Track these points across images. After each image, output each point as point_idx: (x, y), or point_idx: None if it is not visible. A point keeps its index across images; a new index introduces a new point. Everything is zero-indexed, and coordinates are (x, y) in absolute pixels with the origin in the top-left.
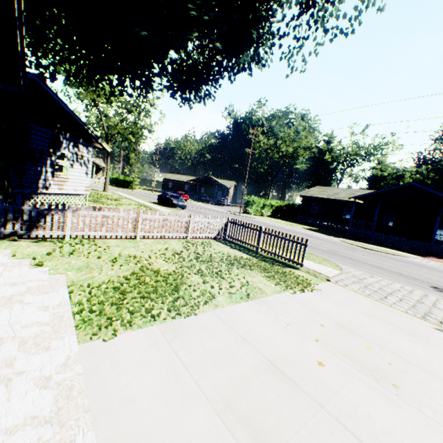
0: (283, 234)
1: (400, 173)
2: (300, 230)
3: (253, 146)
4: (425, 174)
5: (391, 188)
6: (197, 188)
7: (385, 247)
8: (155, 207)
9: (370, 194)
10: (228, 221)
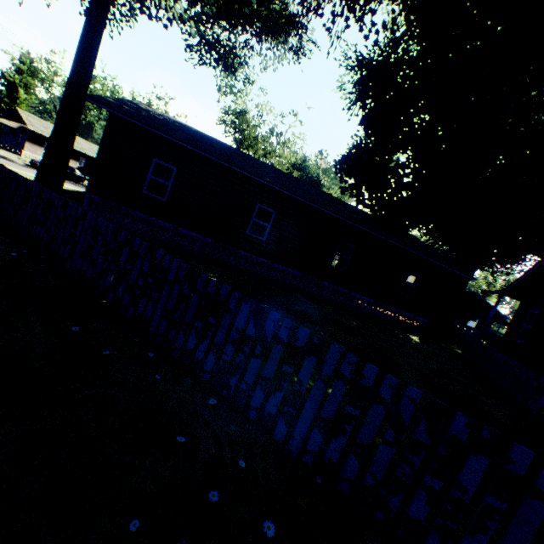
0: None
1: None
2: None
3: None
4: None
5: None
6: None
7: None
8: None
9: None
10: None
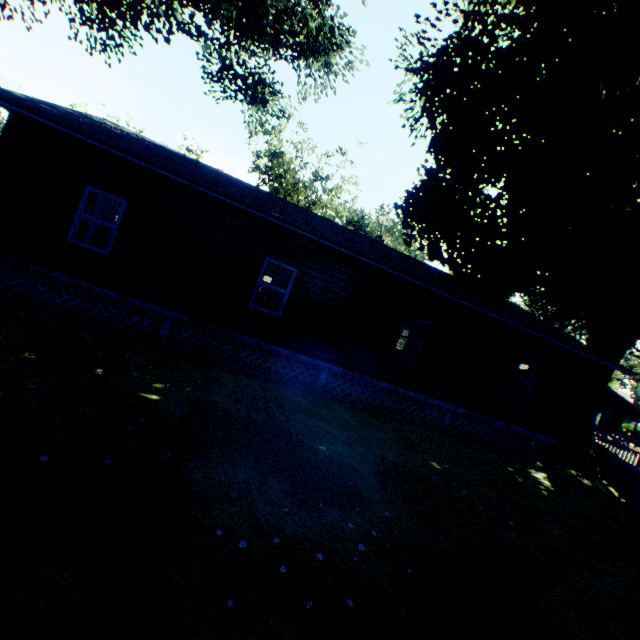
0: None
1: None
2: None
3: None
4: None
5: None
6: None
7: None
8: None
9: None
10: None
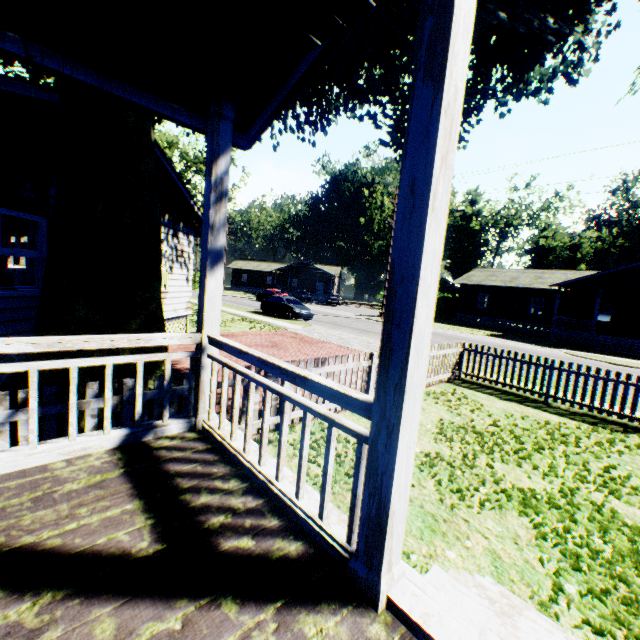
0: (609, 372)
1: (575, 241)
2: (494, 341)
3: (370, 213)
4: (611, 241)
5: (620, 268)
6: (288, 281)
7: (626, 357)
8: (272, 322)
9: (586, 278)
10: (464, 348)
